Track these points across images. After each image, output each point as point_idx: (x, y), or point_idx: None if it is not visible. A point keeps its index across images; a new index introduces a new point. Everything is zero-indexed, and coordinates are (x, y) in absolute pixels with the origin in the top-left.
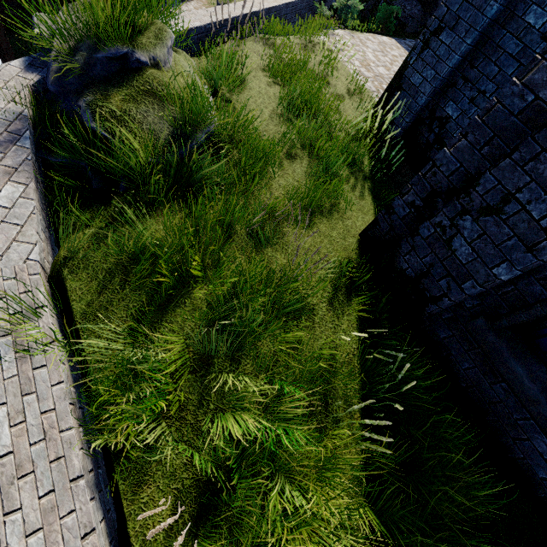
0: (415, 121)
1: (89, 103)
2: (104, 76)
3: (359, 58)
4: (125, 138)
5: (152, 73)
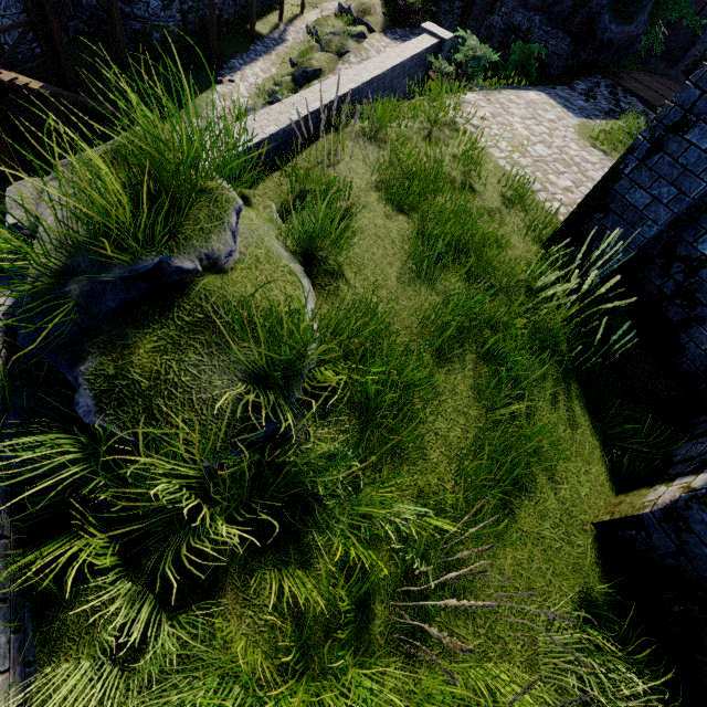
0: (635, 258)
1: (89, 378)
2: (119, 309)
3: (506, 136)
4: (157, 440)
5: (206, 286)
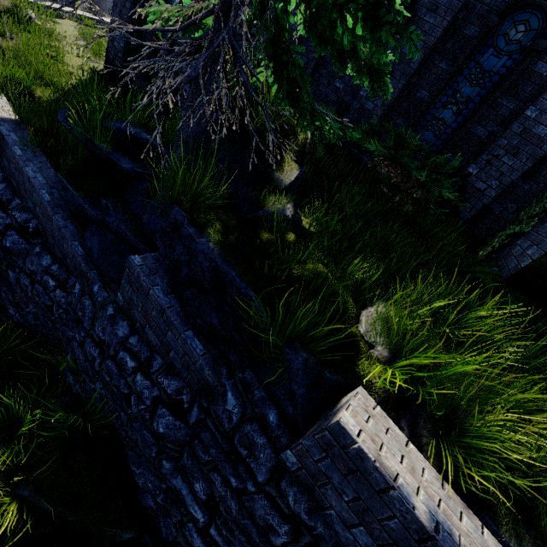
0: None
1: None
2: None
3: None
4: None
5: None
